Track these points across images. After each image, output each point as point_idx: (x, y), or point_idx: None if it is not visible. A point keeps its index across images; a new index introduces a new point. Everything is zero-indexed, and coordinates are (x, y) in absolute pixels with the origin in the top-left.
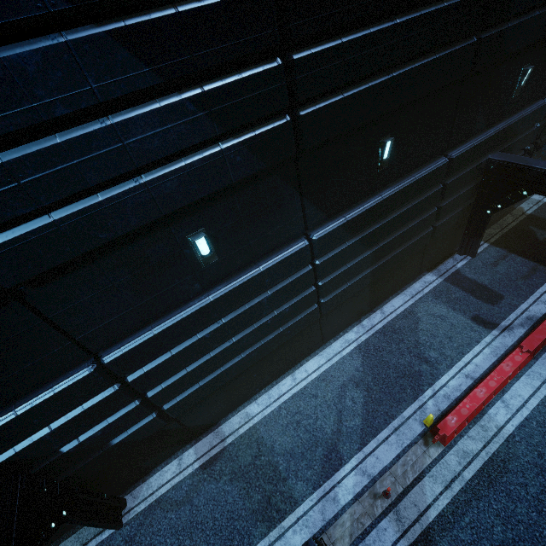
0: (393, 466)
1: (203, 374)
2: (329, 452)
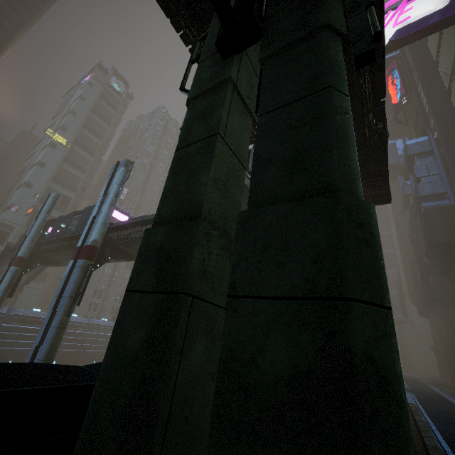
0: None
1: None
2: None
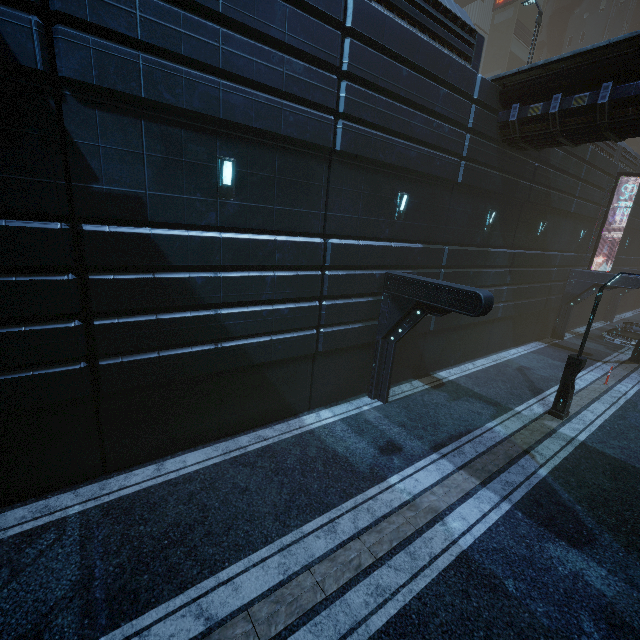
0: None
1: None
2: None
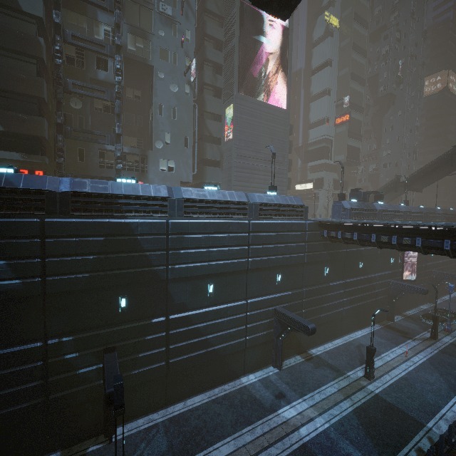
0: None
1: None
2: None
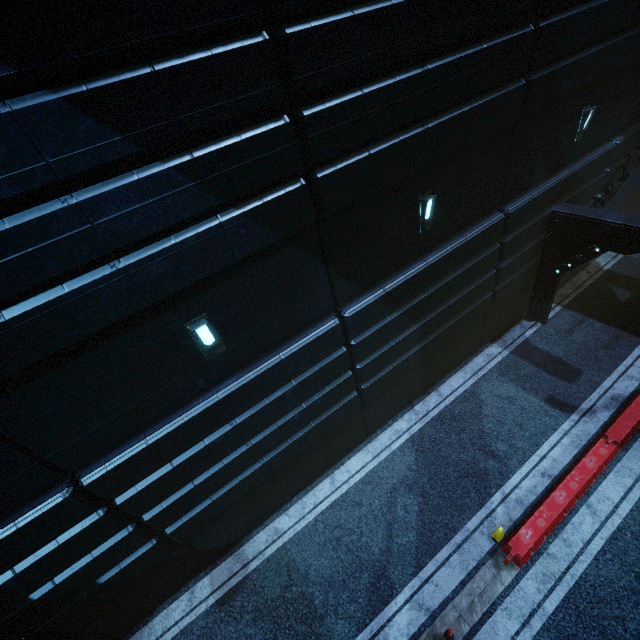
0: (457, 596)
1: (215, 486)
2: (377, 579)
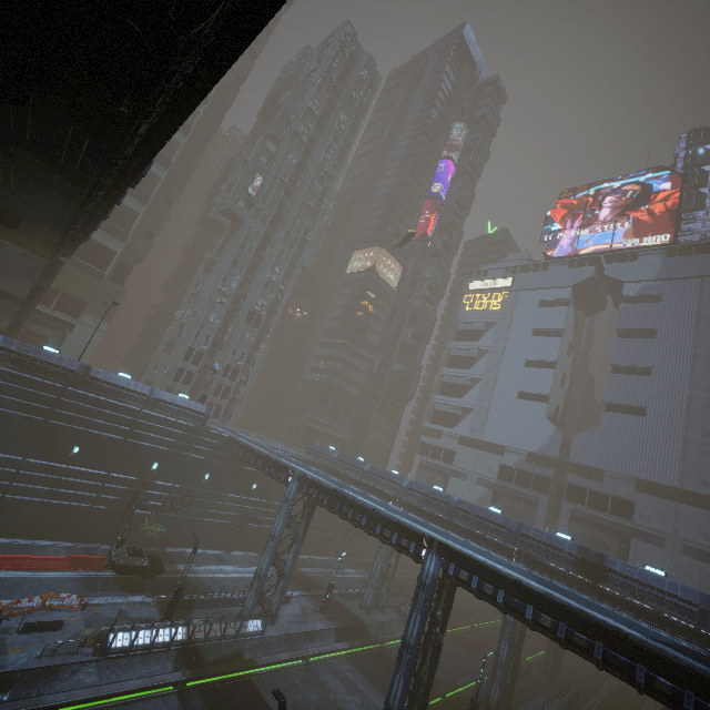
0: None
1: None
2: None
